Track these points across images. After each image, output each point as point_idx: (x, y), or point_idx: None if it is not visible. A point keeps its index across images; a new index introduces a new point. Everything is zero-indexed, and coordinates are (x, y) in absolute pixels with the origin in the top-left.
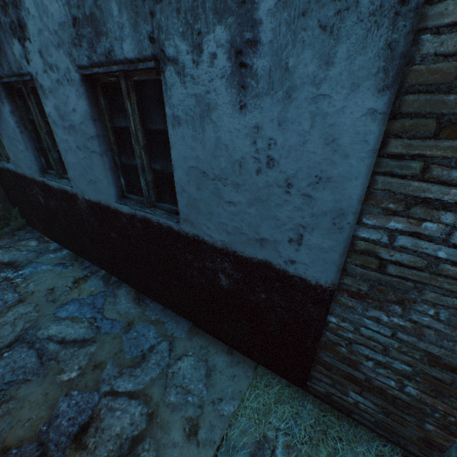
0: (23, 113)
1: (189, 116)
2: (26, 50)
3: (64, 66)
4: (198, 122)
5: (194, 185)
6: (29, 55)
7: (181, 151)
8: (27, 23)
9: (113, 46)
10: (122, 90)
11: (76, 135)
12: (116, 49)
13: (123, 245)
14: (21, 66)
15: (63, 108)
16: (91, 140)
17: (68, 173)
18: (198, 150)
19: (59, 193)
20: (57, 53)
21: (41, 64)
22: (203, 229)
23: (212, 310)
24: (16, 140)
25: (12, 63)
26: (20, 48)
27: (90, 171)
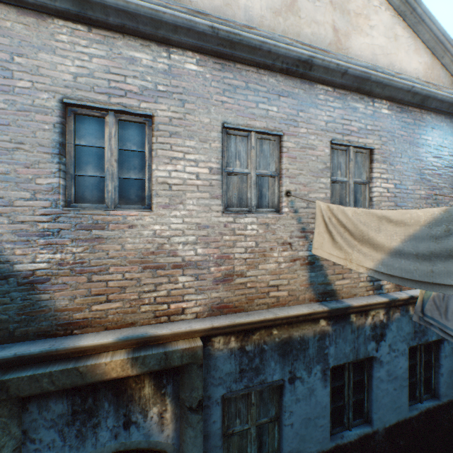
0: (330, 385)
1: (449, 353)
2: (379, 345)
3: (402, 348)
4: (451, 354)
5: (449, 377)
6: (379, 347)
7: (446, 366)
8: (386, 333)
9: (428, 338)
10: (421, 350)
11: (396, 381)
12: (429, 338)
13: (406, 446)
14: (368, 353)
15: (392, 369)
16: (406, 379)
17: (376, 414)
18: (450, 363)
19: (354, 444)
20: (400, 343)
21: (387, 350)
22: (450, 394)
23: (452, 441)
24: (320, 416)
25: (360, 354)
26: (374, 344)
27: (397, 401)
